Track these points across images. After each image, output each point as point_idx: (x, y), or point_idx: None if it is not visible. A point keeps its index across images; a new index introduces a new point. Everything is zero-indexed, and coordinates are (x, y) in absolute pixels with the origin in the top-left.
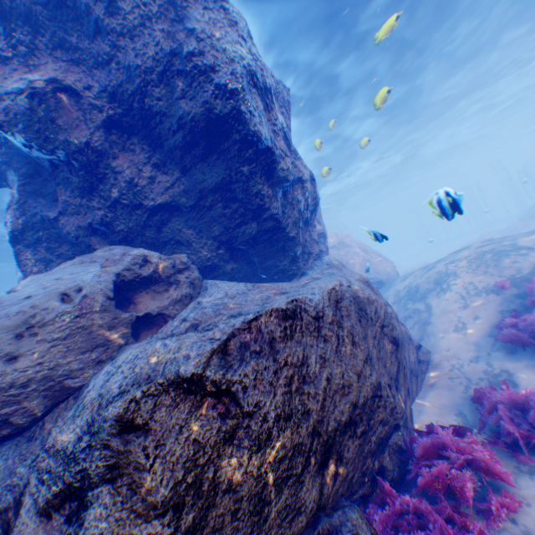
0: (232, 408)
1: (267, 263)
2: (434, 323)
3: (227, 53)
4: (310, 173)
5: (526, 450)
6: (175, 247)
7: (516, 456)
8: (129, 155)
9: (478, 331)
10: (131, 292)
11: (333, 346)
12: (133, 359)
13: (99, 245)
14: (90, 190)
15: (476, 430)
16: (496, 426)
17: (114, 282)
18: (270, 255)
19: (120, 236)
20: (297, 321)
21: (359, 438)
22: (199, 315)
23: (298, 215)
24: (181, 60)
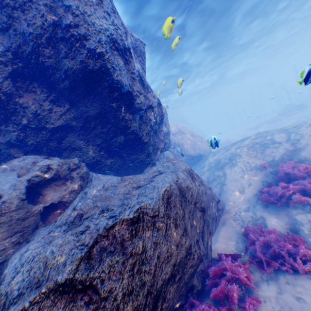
0: (94, 296)
1: (132, 157)
2: (227, 186)
3: (96, 26)
4: (158, 100)
5: (266, 267)
6: (71, 151)
7: (261, 271)
8: (32, 94)
9: (250, 192)
10: (40, 189)
11: (163, 232)
12: (32, 259)
13: (17, 154)
14: (6, 119)
15: (243, 253)
16: (253, 251)
17: (26, 186)
18: (133, 152)
19: (32, 147)
20: (140, 223)
21: (176, 283)
22: (84, 206)
23: (150, 128)
24: (62, 30)
